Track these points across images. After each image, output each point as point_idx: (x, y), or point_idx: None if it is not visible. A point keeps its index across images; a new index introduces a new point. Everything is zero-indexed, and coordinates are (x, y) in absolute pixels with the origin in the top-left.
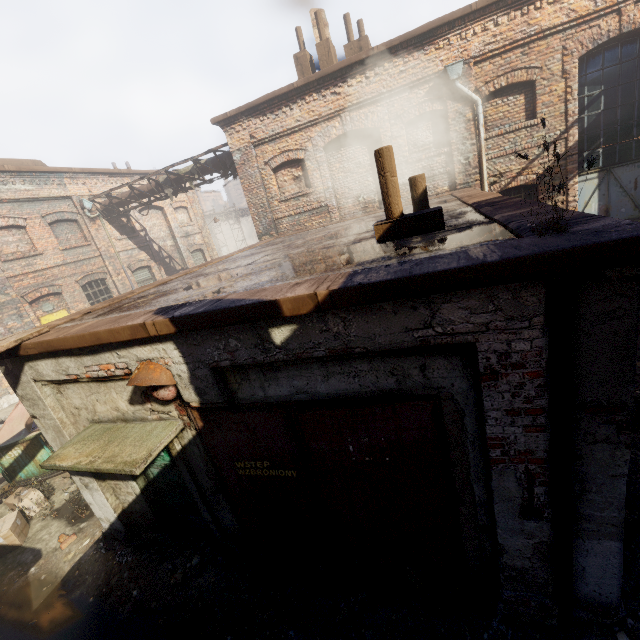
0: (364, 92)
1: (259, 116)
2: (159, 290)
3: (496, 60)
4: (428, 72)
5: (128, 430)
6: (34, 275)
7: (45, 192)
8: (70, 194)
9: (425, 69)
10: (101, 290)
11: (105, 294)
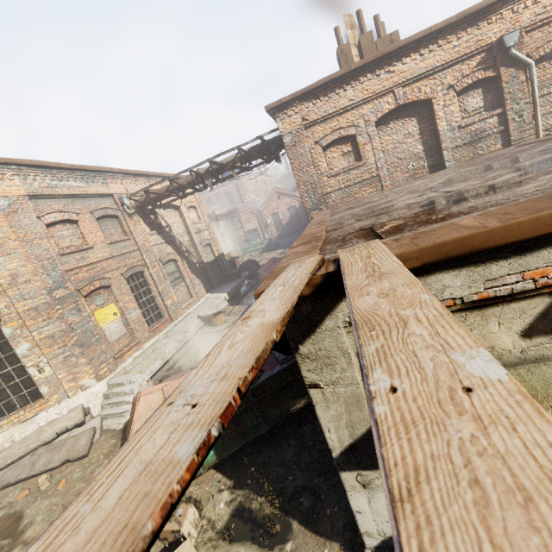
0: (418, 68)
1: (312, 100)
2: (368, 224)
3: (544, 28)
4: (481, 44)
5: (534, 377)
6: (87, 268)
7: (92, 189)
8: (112, 192)
9: (478, 42)
10: (140, 282)
11: (144, 286)
